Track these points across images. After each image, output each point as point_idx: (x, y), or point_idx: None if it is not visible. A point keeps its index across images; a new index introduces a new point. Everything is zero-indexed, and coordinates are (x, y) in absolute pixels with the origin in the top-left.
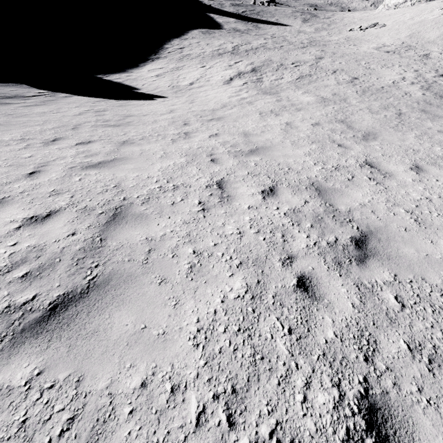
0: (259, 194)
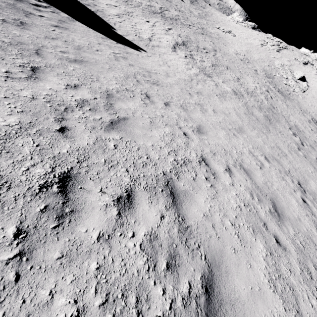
0: (266, 161)
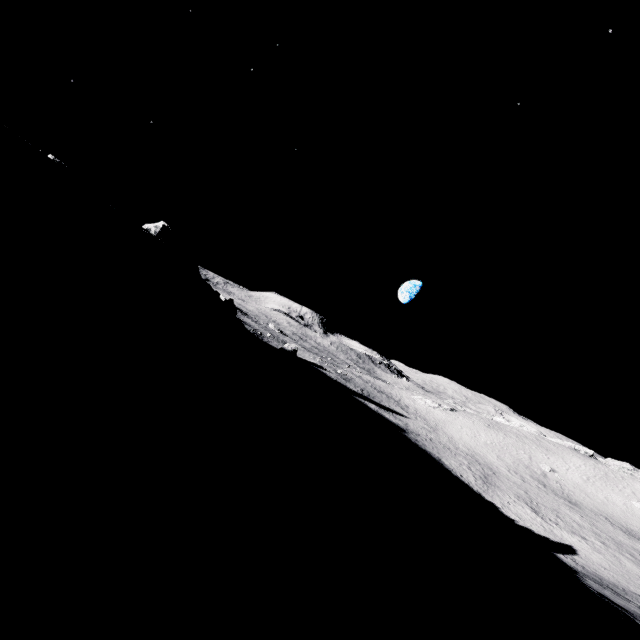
0: None
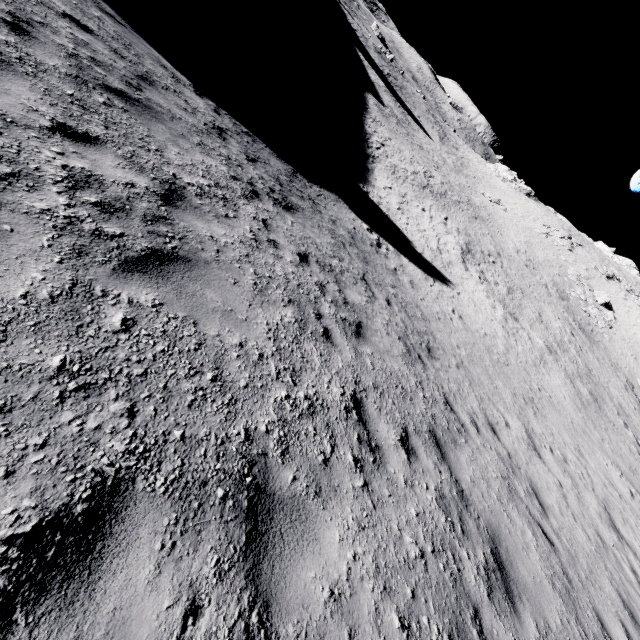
0: (629, 484)
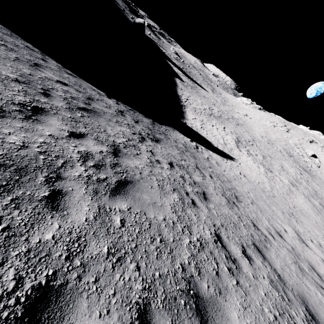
0: None
